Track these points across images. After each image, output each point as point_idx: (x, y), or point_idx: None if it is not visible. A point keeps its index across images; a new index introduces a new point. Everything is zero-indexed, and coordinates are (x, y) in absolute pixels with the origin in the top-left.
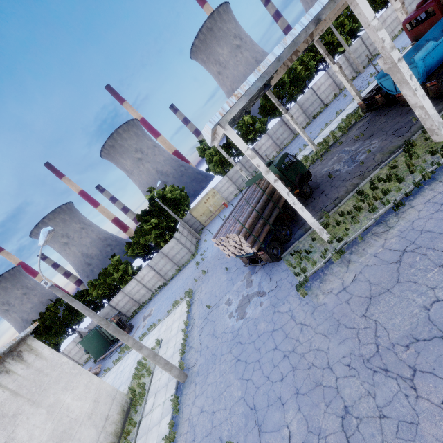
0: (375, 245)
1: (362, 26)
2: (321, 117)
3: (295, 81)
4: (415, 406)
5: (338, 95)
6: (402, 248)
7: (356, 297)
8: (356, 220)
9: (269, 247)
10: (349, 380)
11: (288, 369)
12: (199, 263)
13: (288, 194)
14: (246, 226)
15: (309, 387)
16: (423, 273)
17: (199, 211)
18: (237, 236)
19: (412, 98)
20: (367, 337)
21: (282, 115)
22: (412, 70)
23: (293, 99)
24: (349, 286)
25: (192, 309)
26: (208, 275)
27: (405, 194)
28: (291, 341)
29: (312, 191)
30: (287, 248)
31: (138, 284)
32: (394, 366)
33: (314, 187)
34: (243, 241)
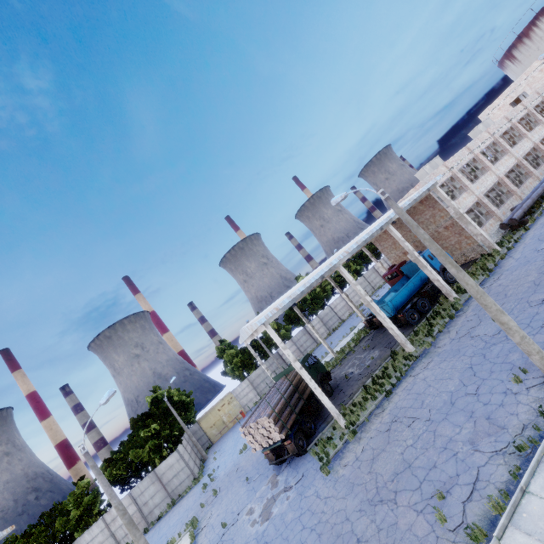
0: (376, 422)
1: (364, 268)
2: (339, 330)
3: (315, 299)
4: (396, 513)
5: (352, 314)
6: (390, 420)
7: (364, 461)
8: (365, 408)
9: (295, 437)
10: (360, 520)
11: (315, 538)
12: (207, 485)
13: (311, 380)
14: (275, 411)
15: (332, 541)
16: (401, 433)
17: (210, 421)
18: (268, 419)
19: (384, 323)
20: (371, 485)
21: (305, 325)
22: (386, 306)
23: (314, 312)
24: (360, 456)
25: (198, 539)
26: (221, 494)
27: (392, 385)
28: (317, 515)
29: (333, 390)
30: (312, 441)
31: (104, 529)
32: (386, 496)
33: (334, 387)
34: (273, 425)
